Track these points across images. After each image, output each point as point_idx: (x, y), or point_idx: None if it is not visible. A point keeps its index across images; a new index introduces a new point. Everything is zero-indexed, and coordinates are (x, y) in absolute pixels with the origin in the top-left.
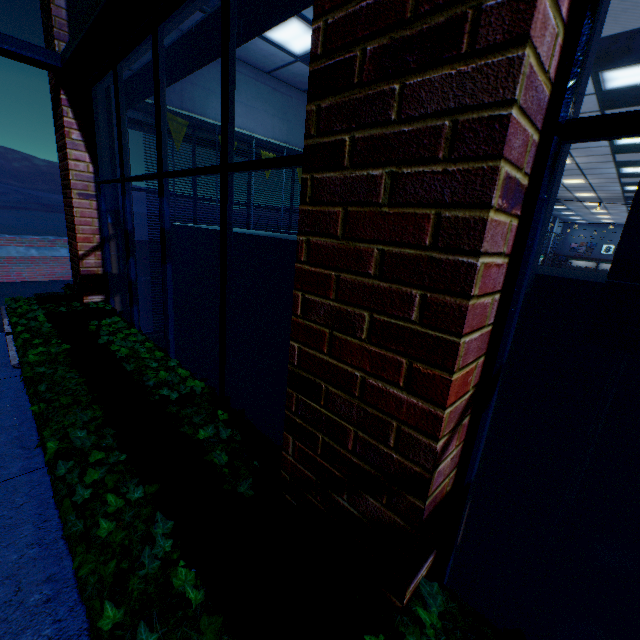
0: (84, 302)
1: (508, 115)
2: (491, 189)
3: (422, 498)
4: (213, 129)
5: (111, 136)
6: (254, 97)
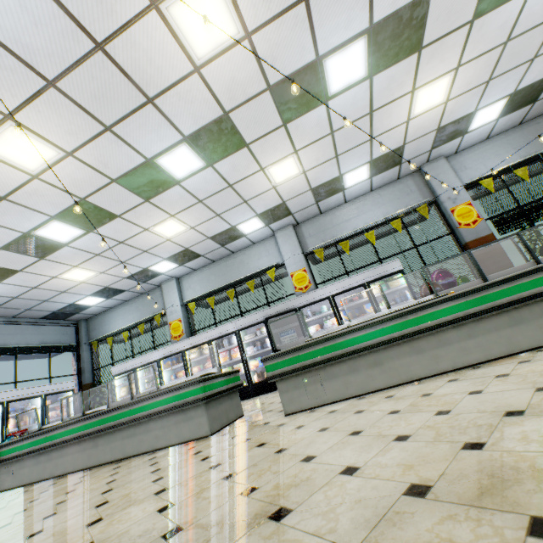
0: None
1: None
2: None
3: None
4: (114, 334)
5: (78, 359)
6: (125, 312)
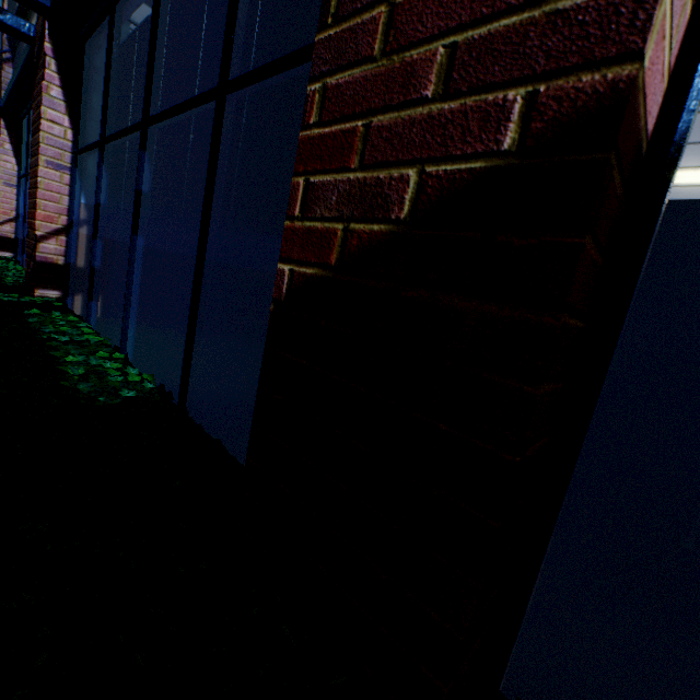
0: None
1: (40, 146)
2: (40, 162)
3: (35, 251)
4: None
5: None
6: None
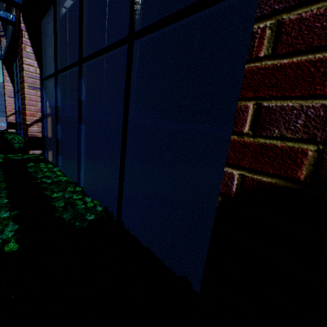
0: (8, 131)
1: (24, 78)
2: (25, 86)
3: (27, 132)
4: None
5: None
6: None
